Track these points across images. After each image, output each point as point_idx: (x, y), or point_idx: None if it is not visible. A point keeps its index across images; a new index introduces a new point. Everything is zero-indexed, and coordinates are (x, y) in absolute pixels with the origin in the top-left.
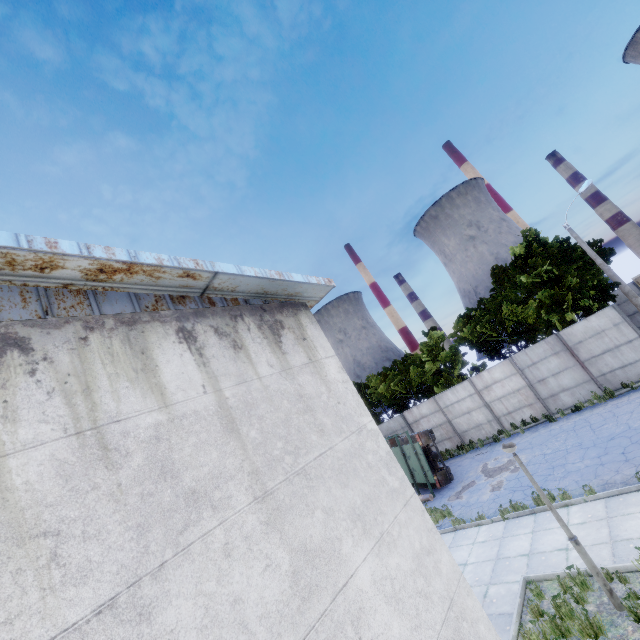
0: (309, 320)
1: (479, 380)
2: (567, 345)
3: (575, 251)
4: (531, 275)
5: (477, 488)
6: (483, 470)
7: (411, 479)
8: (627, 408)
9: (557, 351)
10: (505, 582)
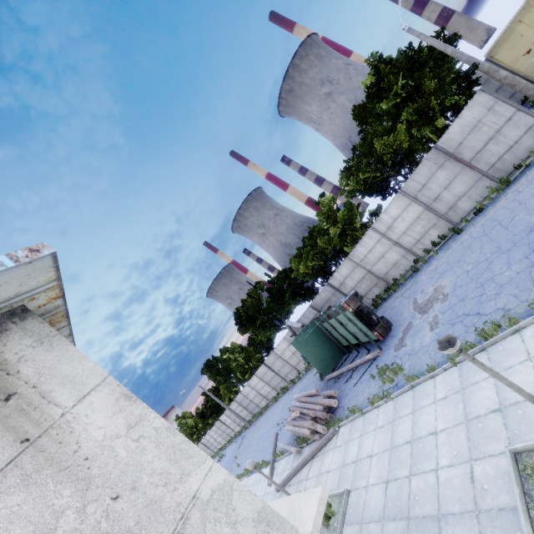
0: (31, 340)
1: (380, 224)
2: (449, 153)
3: (422, 52)
4: (389, 98)
5: (416, 330)
6: (415, 307)
7: (356, 340)
8: (531, 190)
9: (441, 163)
10: (488, 456)
